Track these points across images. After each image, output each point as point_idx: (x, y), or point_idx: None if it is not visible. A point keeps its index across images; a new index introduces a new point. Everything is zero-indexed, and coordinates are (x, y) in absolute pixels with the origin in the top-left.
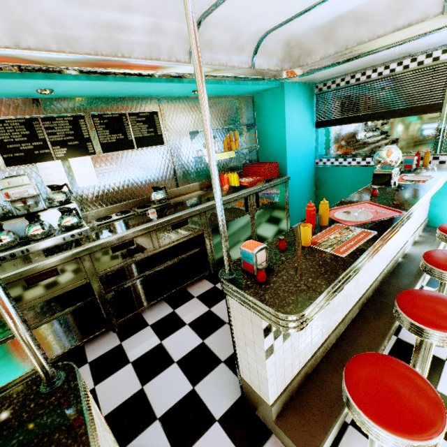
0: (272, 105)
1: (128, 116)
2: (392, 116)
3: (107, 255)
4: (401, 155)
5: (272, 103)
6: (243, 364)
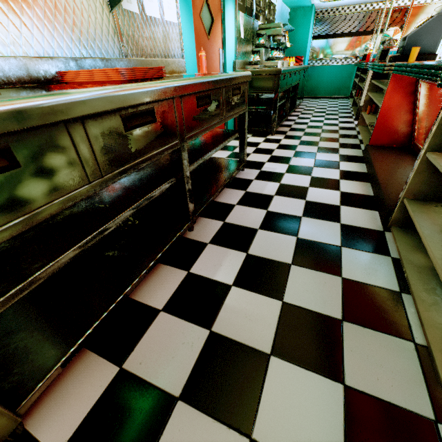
0: (302, 18)
1: (271, 5)
2: (353, 35)
3: (293, 76)
4: (354, 58)
5: (302, 16)
6: (364, 98)
